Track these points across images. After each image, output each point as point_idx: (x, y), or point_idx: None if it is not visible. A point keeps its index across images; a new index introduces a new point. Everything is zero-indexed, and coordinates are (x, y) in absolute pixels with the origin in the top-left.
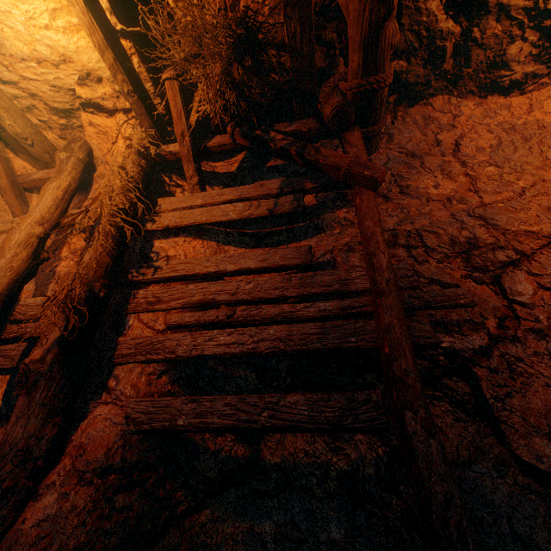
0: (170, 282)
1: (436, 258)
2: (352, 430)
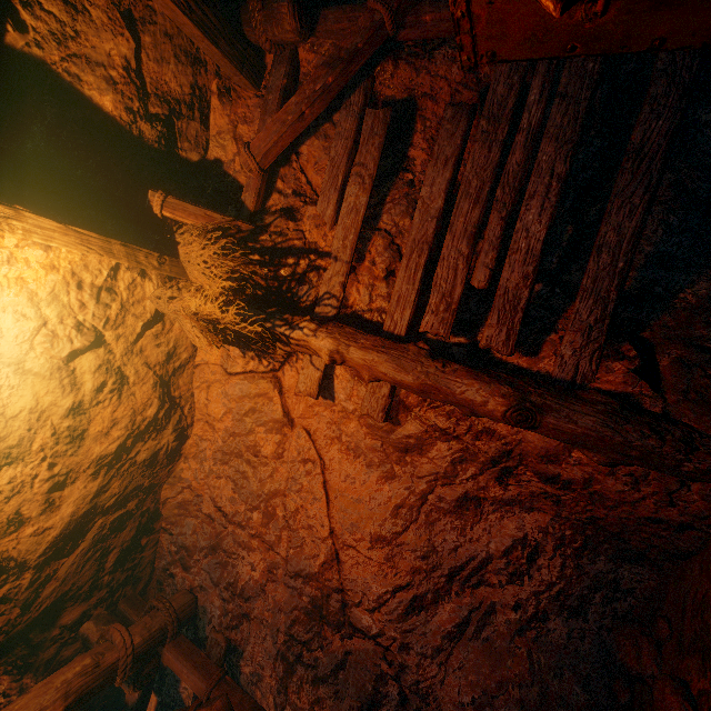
0: None
1: (317, 646)
2: None
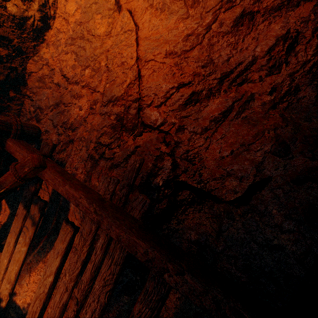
0: (43, 317)
1: (116, 146)
2: (168, 291)
